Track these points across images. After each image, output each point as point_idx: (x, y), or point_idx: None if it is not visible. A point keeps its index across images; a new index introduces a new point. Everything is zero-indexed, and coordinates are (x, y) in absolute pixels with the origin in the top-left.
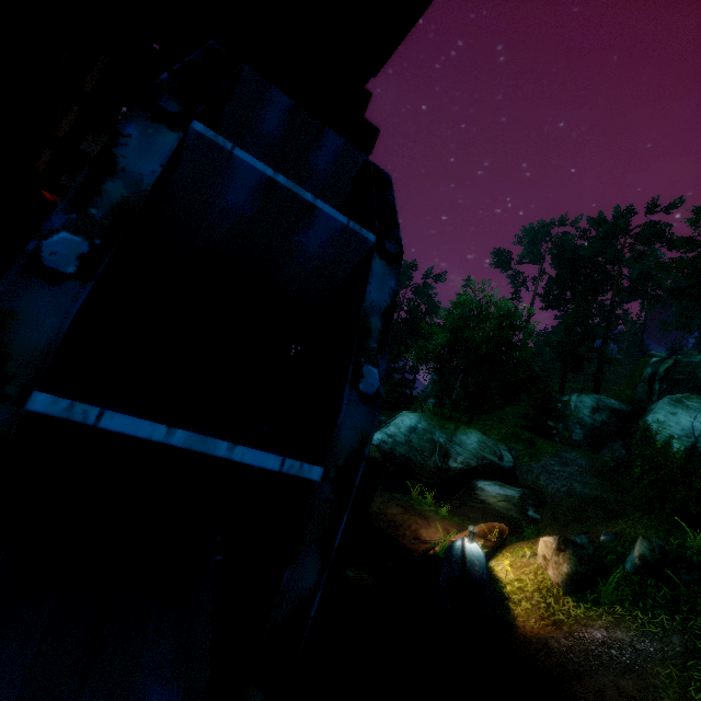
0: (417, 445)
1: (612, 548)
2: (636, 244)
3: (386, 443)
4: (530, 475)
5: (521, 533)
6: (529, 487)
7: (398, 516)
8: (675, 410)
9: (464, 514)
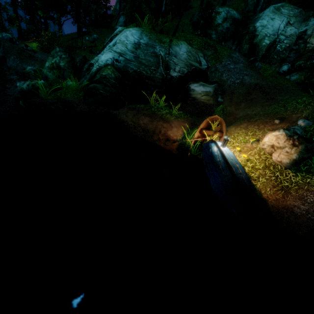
0: (144, 60)
1: (313, 132)
2: None
3: (118, 61)
4: (217, 74)
5: (213, 113)
6: (217, 83)
7: (149, 125)
8: (274, 16)
9: (186, 110)
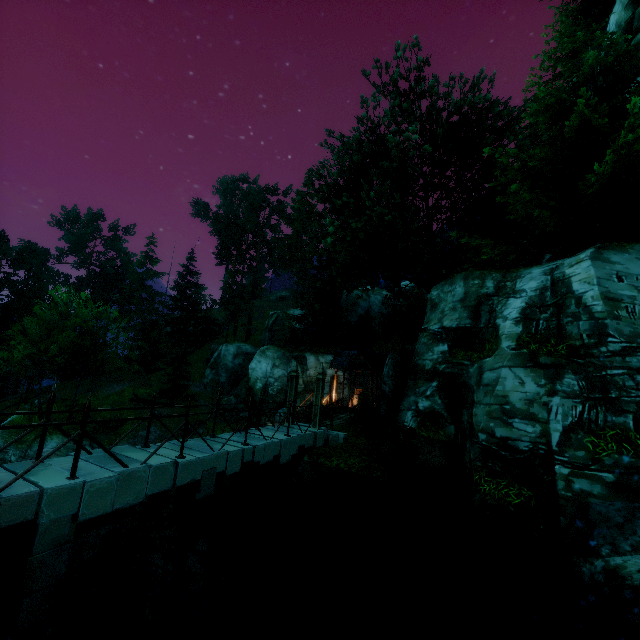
0: None
1: None
2: (269, 218)
3: None
4: None
5: None
6: None
7: None
8: (261, 359)
9: None
